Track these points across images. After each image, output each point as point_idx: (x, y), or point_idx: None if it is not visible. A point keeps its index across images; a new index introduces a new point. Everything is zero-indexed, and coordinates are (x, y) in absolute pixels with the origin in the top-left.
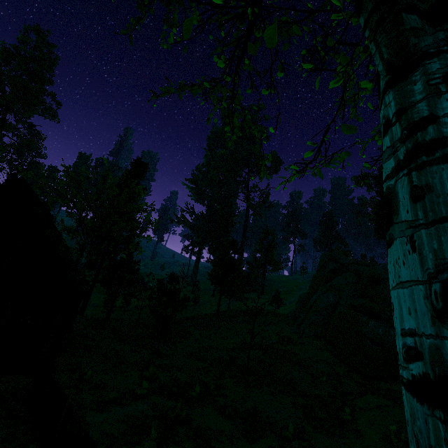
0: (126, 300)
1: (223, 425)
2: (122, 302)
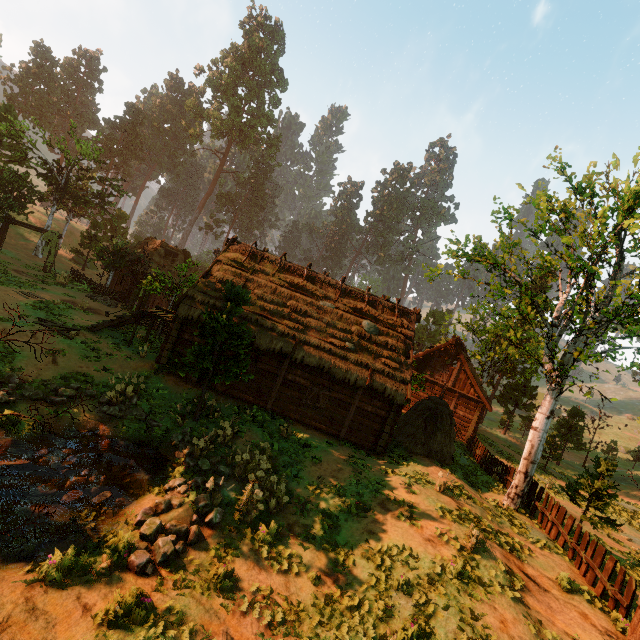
0: (525, 424)
1: (577, 513)
2: (520, 424)
